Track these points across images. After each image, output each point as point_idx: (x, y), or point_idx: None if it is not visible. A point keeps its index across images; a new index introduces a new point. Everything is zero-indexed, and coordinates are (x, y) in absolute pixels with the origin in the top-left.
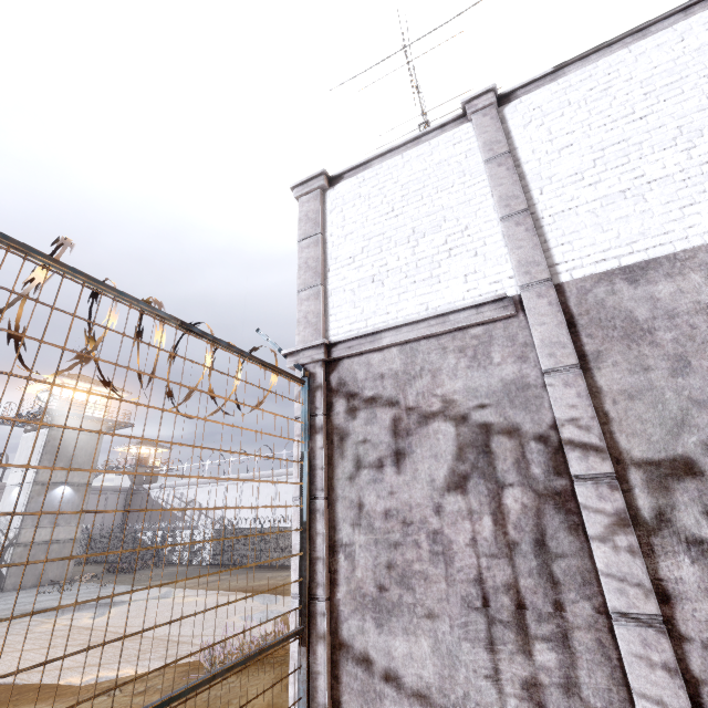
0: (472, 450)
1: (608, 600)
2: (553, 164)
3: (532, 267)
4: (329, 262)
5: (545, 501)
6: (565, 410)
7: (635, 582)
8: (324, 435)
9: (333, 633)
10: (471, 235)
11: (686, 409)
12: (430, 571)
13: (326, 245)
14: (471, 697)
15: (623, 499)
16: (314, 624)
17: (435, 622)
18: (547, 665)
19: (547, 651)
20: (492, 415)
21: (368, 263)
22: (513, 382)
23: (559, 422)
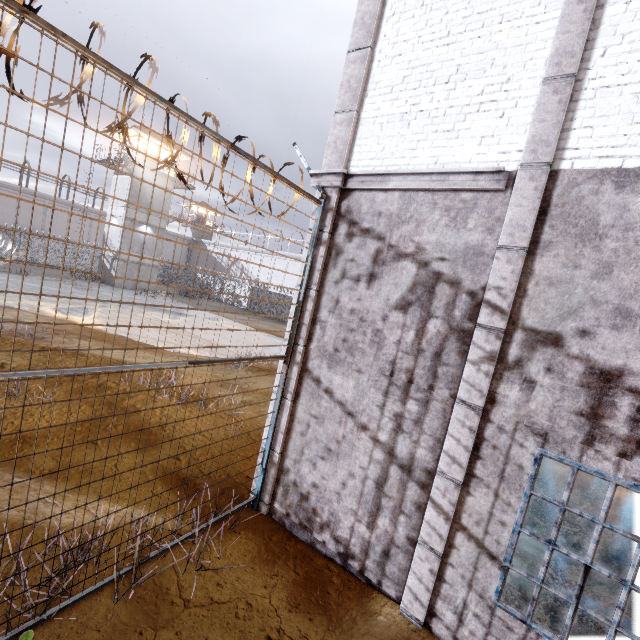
0: (422, 288)
1: (459, 392)
2: (639, 14)
3: (542, 146)
4: (369, 86)
5: (453, 333)
6: (497, 280)
7: (479, 389)
8: (326, 248)
9: (304, 363)
10: (509, 91)
11: (583, 304)
12: (367, 350)
13: (372, 63)
14: (366, 411)
15: (500, 346)
16: (294, 356)
17: (360, 375)
18: (411, 410)
19: (414, 405)
20: (446, 268)
21: (403, 98)
22: (474, 247)
23: (488, 286)
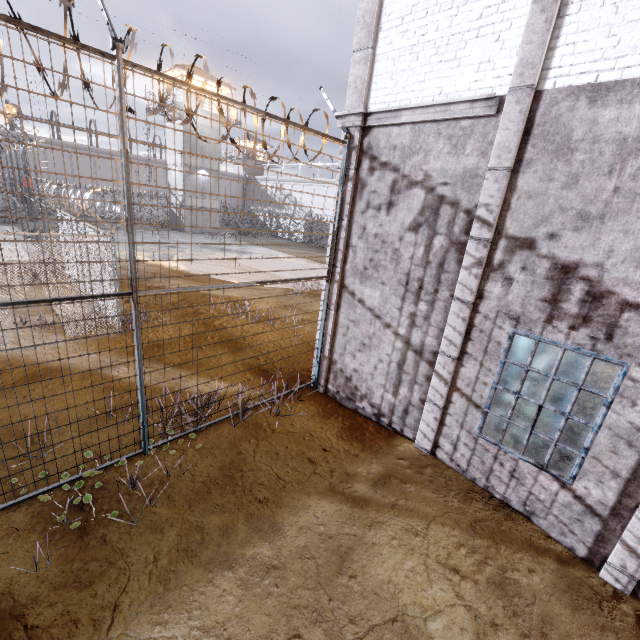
0: (429, 211)
1: (455, 292)
2: None
3: (528, 69)
4: (382, 19)
5: (453, 246)
6: (486, 198)
7: (470, 288)
8: (353, 183)
9: (342, 281)
10: (504, 12)
11: (553, 212)
12: (388, 266)
13: None
14: (389, 314)
15: (486, 253)
16: (334, 276)
17: (384, 286)
18: (421, 310)
19: (424, 305)
20: (448, 191)
21: (412, 29)
22: (470, 171)
23: (479, 204)
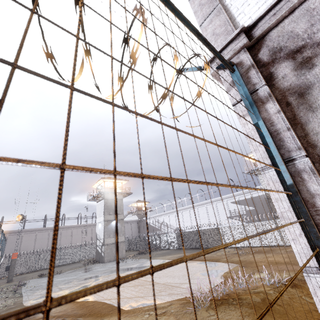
0: None
1: None
2: None
3: None
4: None
5: None
6: None
7: None
8: (275, 101)
9: None
10: None
11: None
12: None
13: None
14: None
15: None
16: None
17: None
18: None
19: None
20: None
21: None
22: None
23: None
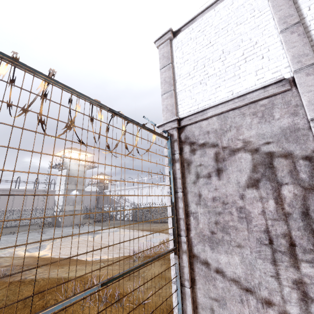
0: (262, 167)
1: None
2: None
3: (302, 57)
4: (176, 78)
5: (309, 192)
6: None
7: None
8: (179, 163)
9: (189, 250)
10: (259, 46)
11: None
12: (238, 226)
13: (174, 69)
14: (263, 284)
15: None
16: (180, 246)
17: (242, 249)
18: (308, 274)
19: (309, 267)
20: (274, 147)
21: (197, 74)
22: (288, 128)
23: None
